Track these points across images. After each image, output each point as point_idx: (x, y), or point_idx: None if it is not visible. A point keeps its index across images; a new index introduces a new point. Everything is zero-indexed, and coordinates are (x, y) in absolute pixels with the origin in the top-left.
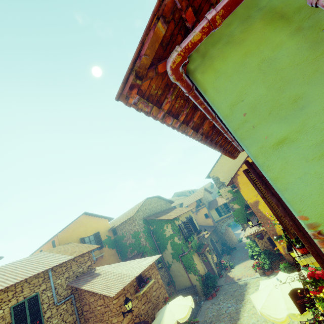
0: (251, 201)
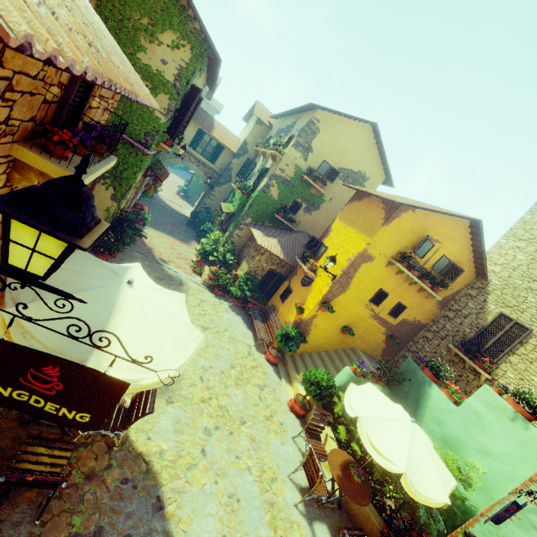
0: (370, 250)
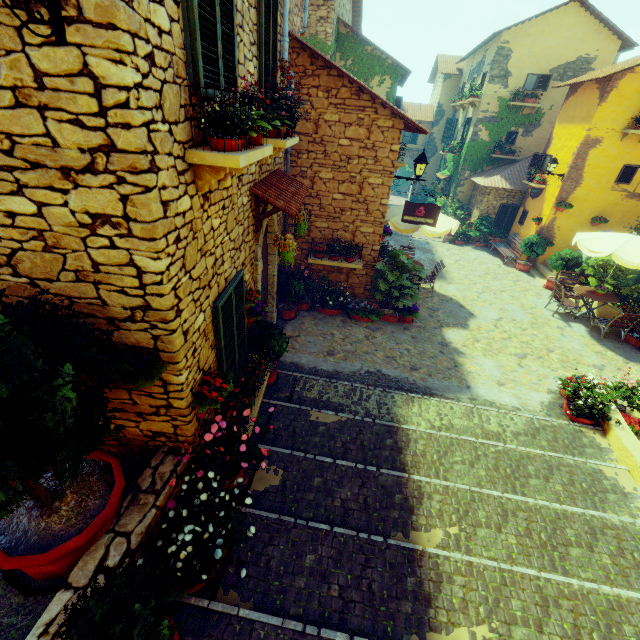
0: (593, 135)
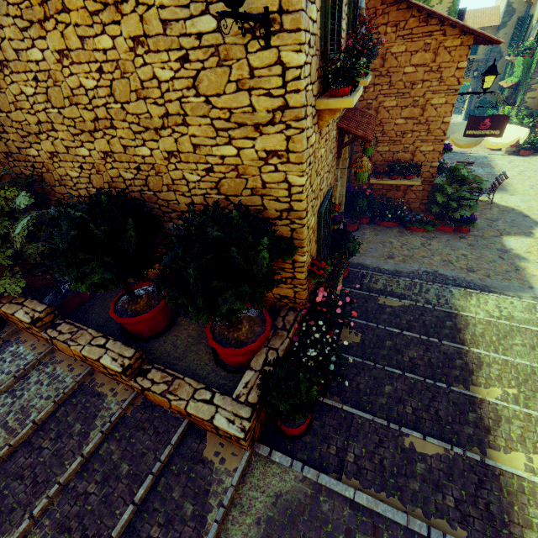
0: None
